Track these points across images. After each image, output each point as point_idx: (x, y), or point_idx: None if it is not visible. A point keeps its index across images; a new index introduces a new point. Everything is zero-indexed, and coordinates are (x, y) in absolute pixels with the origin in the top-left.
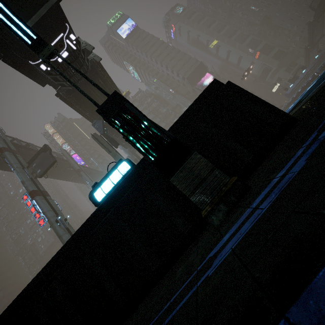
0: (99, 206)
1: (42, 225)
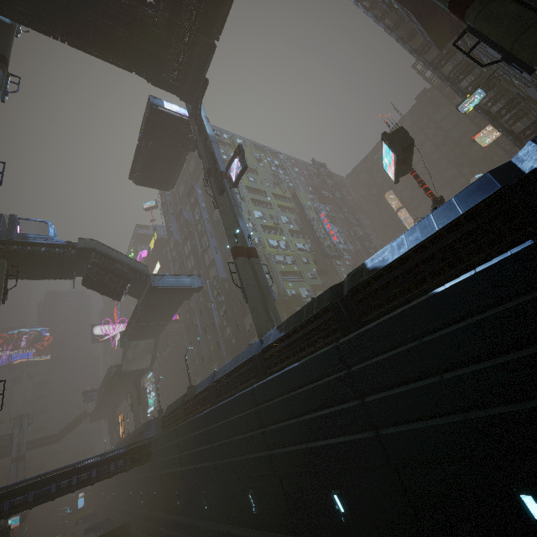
0: None
1: None
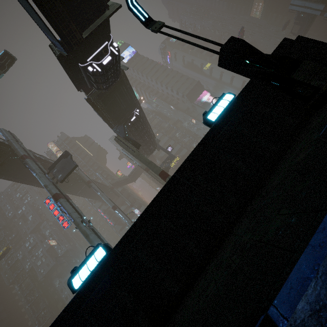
0: (214, 124)
1: (66, 227)
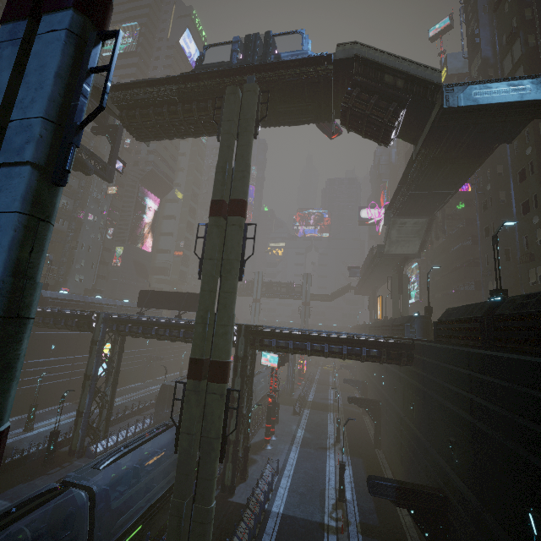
0: None
1: None
